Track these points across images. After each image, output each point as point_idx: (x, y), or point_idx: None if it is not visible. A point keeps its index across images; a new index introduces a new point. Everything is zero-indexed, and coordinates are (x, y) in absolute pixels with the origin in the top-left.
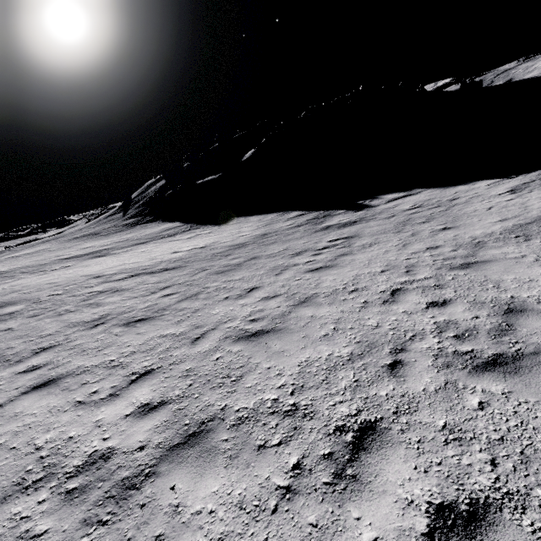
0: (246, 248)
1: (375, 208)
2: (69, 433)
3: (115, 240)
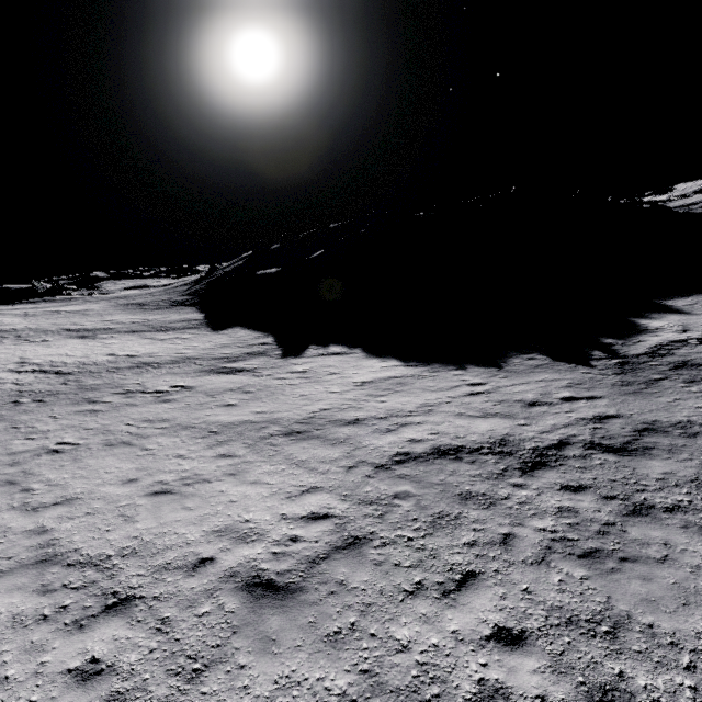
0: (135, 371)
1: (293, 359)
2: None
3: (137, 319)
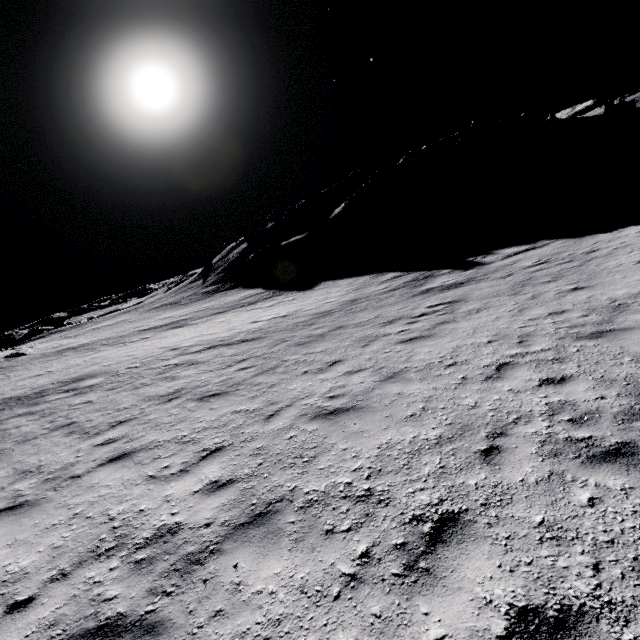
0: (331, 317)
1: (489, 266)
2: (140, 506)
3: (194, 309)
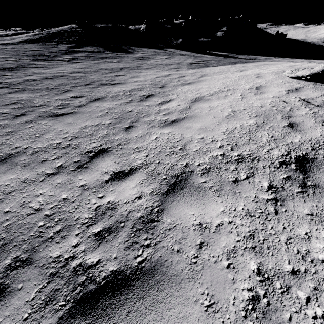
0: None
1: None
2: None
3: None
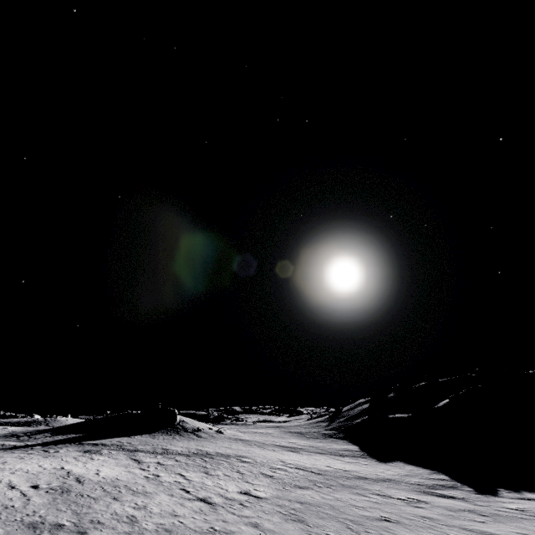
0: (362, 480)
1: (494, 497)
2: (250, 491)
3: (310, 444)
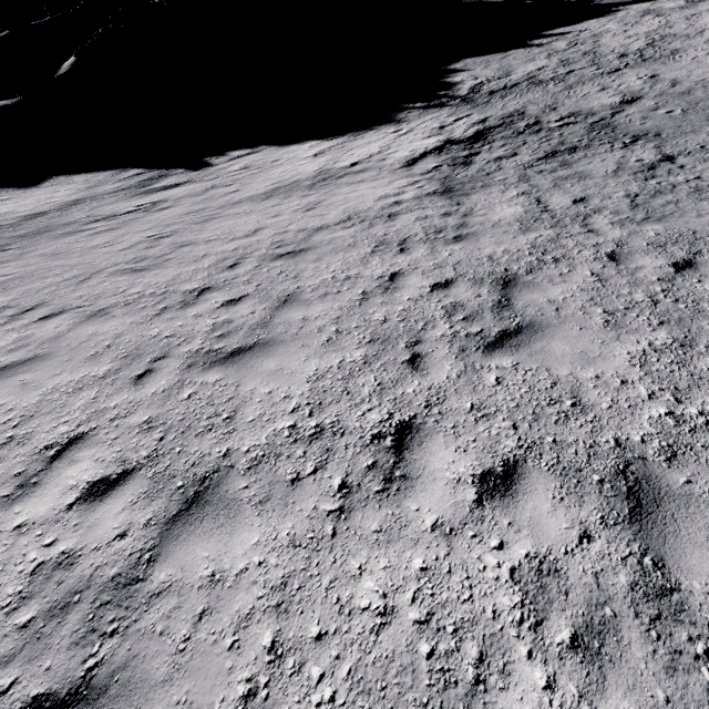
0: (44, 218)
1: (212, 168)
2: None
3: None
